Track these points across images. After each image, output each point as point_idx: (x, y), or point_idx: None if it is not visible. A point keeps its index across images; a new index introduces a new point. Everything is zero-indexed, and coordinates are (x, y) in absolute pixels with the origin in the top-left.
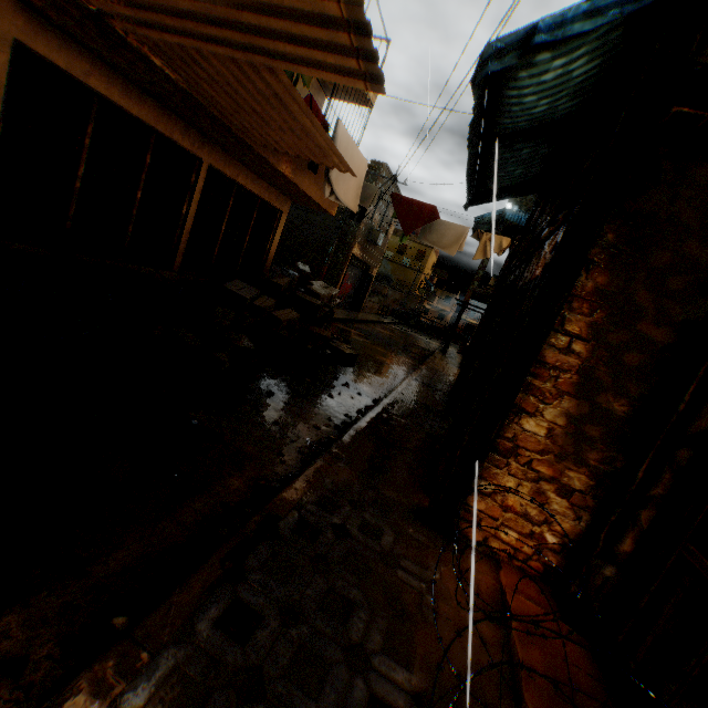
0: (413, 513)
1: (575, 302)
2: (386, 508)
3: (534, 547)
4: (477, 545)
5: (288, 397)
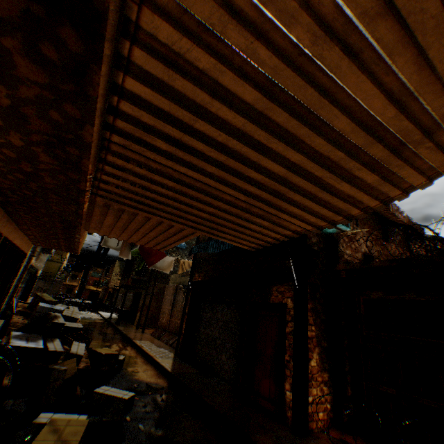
0: (296, 434)
1: (309, 313)
2: (293, 439)
3: (327, 412)
4: (315, 429)
5: (159, 419)
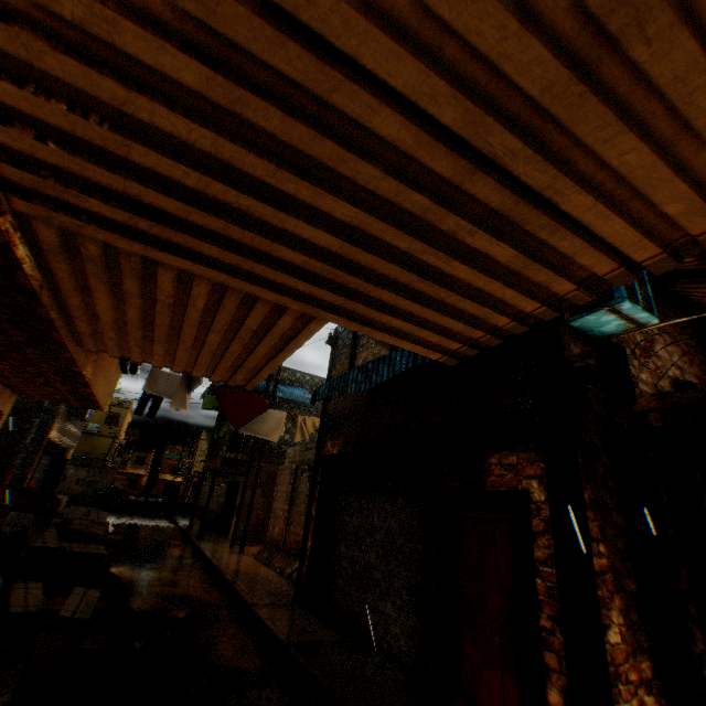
0: None
1: (586, 512)
2: None
3: None
4: None
5: None
